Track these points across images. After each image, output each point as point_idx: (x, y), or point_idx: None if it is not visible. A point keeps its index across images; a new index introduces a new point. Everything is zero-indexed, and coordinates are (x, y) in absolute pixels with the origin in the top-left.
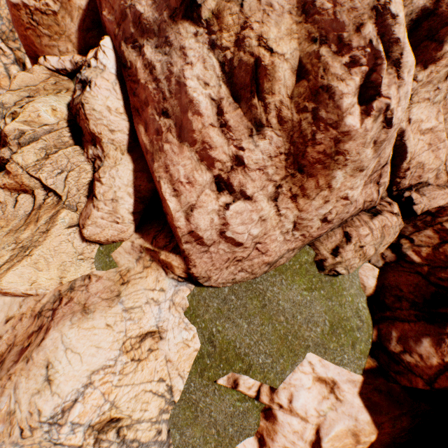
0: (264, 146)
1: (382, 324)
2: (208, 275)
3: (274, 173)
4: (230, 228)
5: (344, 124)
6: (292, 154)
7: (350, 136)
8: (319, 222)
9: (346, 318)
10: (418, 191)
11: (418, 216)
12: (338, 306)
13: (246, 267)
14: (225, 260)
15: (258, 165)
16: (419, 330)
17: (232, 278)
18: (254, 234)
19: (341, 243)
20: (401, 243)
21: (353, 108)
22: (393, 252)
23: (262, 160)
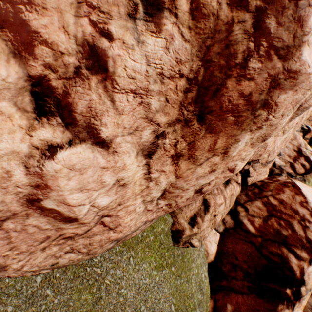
0: (155, 49)
1: (219, 294)
2: (2, 263)
3: (159, 109)
4: (53, 195)
5: (298, 55)
6: (198, 83)
7: (295, 82)
8: (192, 193)
9: (191, 295)
10: (252, 166)
11: (249, 186)
12: (186, 282)
13: (79, 246)
14: (41, 240)
15: (135, 83)
16: (251, 303)
17: (51, 263)
18: (102, 205)
19: (199, 212)
20: (238, 211)
21: (310, 37)
22: (232, 218)
23: (144, 76)
